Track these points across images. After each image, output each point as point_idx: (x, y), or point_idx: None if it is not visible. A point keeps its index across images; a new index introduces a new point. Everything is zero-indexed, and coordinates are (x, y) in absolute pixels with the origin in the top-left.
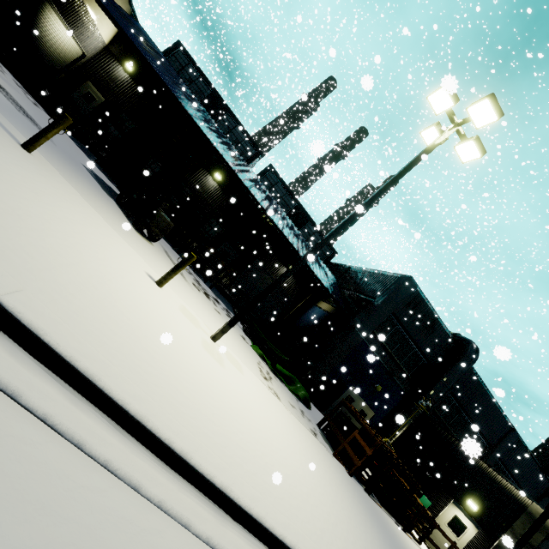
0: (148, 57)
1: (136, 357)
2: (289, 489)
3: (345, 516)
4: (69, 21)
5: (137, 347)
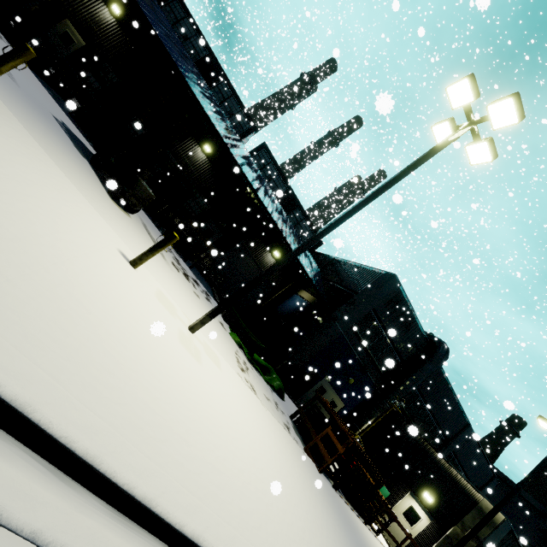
0: None
1: (95, 365)
2: (266, 511)
3: (317, 527)
4: None
5: (97, 351)
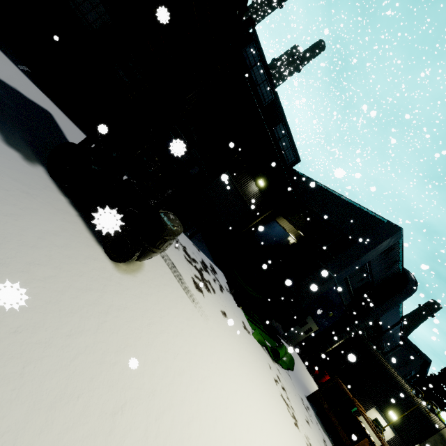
0: None
1: None
2: None
3: None
4: None
5: None
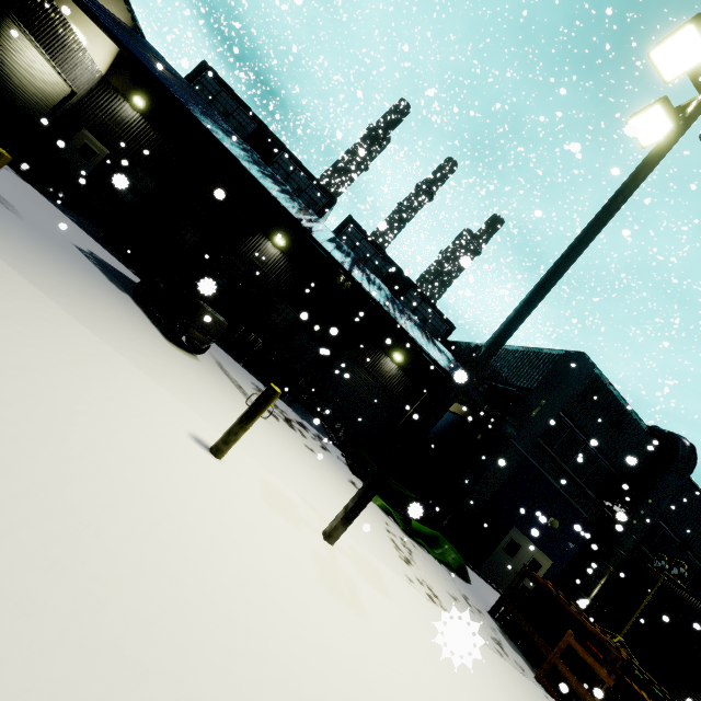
0: (162, 78)
1: None
2: None
3: None
4: (43, 44)
5: None
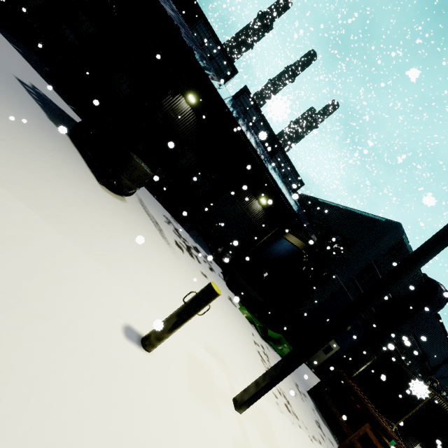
0: None
1: None
2: None
3: None
4: None
5: None
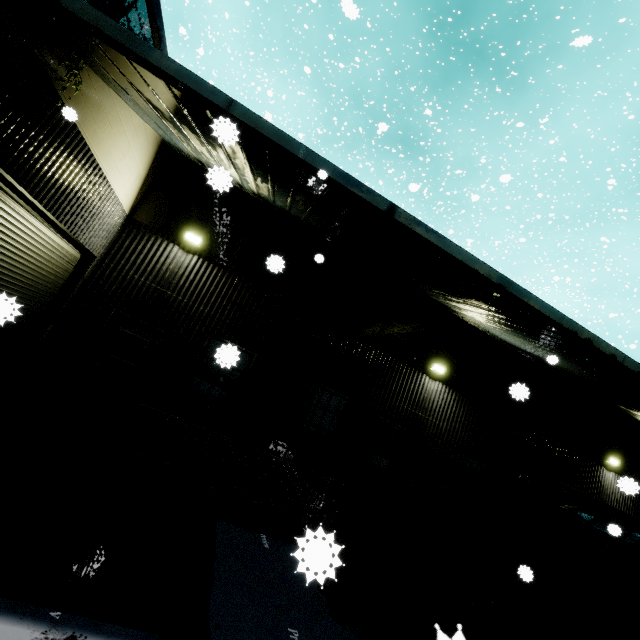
0: None
1: None
2: None
3: None
4: (44, 197)
5: None
